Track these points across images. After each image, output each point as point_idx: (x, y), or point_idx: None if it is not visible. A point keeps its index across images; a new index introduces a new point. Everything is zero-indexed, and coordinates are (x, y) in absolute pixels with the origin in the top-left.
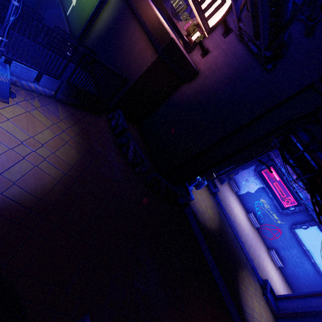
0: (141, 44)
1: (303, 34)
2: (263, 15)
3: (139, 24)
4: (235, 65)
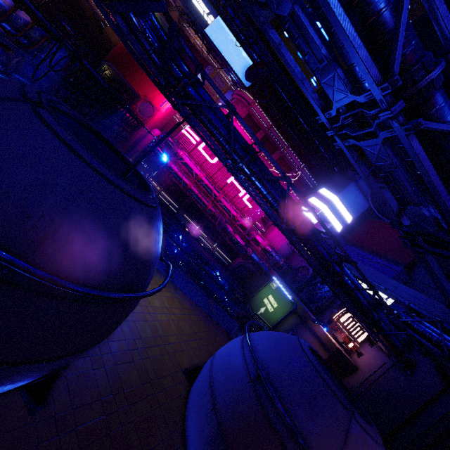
0: (315, 345)
1: (422, 355)
2: (386, 348)
3: (312, 333)
4: (385, 367)
